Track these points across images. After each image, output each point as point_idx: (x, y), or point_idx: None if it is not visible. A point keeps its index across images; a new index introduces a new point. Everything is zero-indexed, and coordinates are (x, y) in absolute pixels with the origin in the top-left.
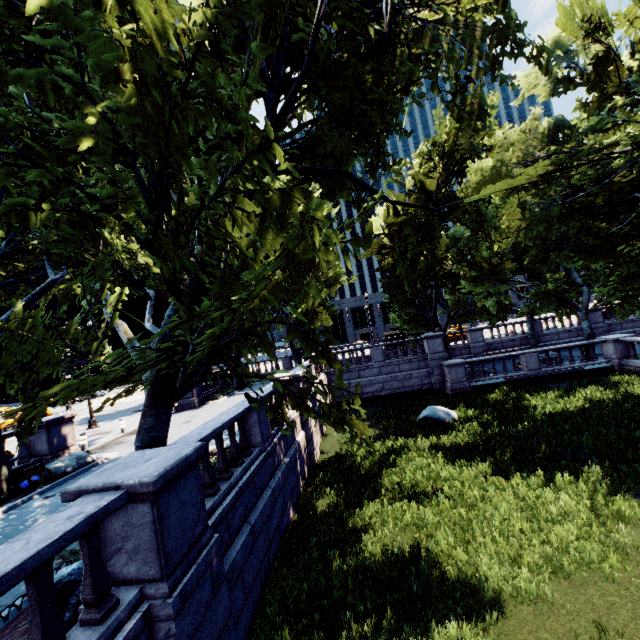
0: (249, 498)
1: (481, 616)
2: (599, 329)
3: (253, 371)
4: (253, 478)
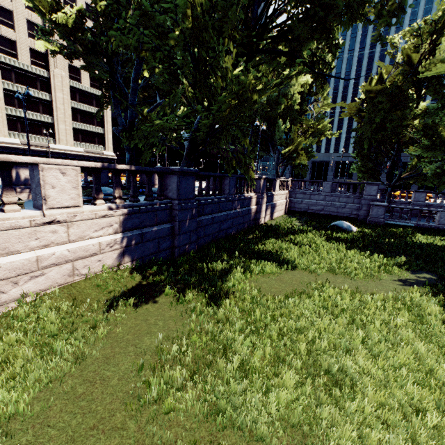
0: (215, 208)
1: (284, 266)
2: None
3: None
4: (219, 203)
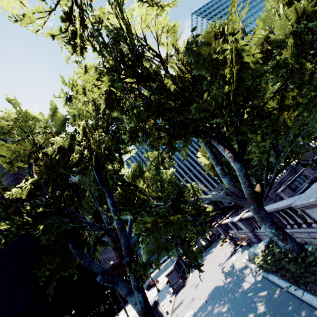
0: None
1: None
2: (312, 153)
3: (185, 259)
4: None
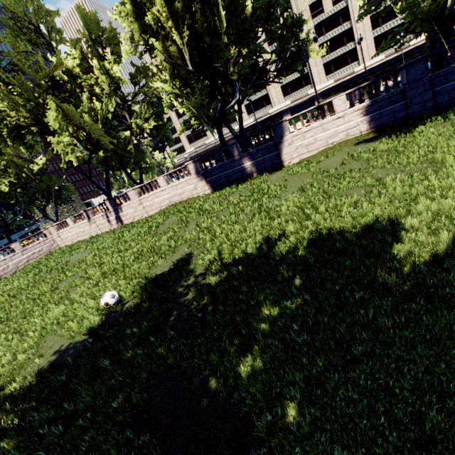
0: None
1: None
2: None
3: None
4: None
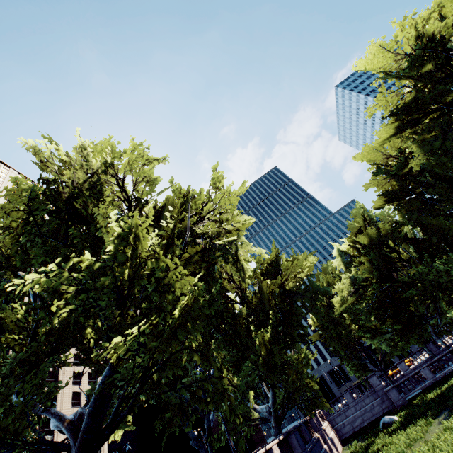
0: None
1: None
2: None
3: None
4: (312, 449)
